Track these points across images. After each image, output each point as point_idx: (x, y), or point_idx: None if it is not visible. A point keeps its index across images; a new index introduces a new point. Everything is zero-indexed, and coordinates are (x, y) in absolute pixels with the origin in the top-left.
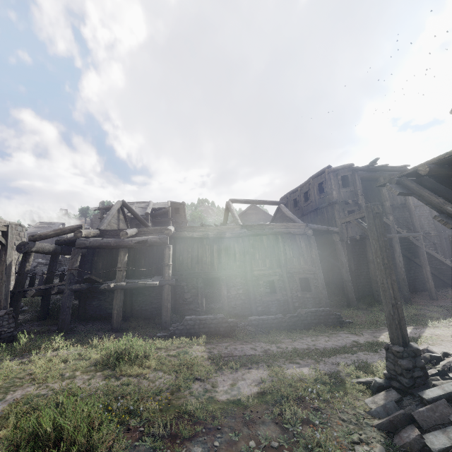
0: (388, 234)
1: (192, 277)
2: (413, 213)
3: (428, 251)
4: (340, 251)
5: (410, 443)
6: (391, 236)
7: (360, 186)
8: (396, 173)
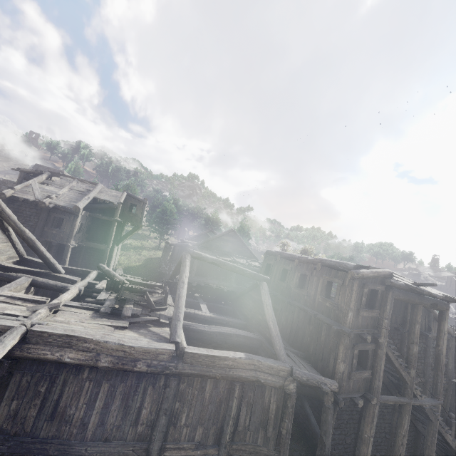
0: (400, 398)
1: (25, 451)
2: (441, 369)
3: (440, 430)
4: (327, 427)
5: None
6: (404, 403)
7: (390, 313)
8: (441, 303)
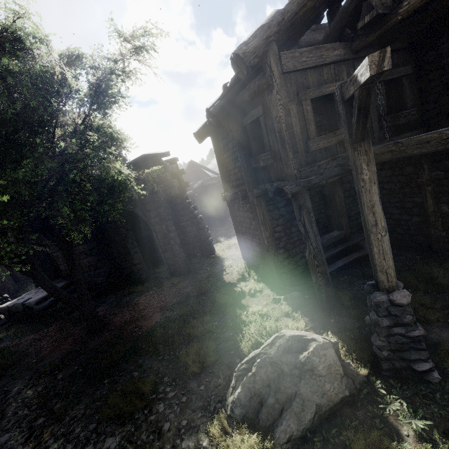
0: None
1: None
2: None
3: None
4: None
5: None
6: None
7: None
8: None
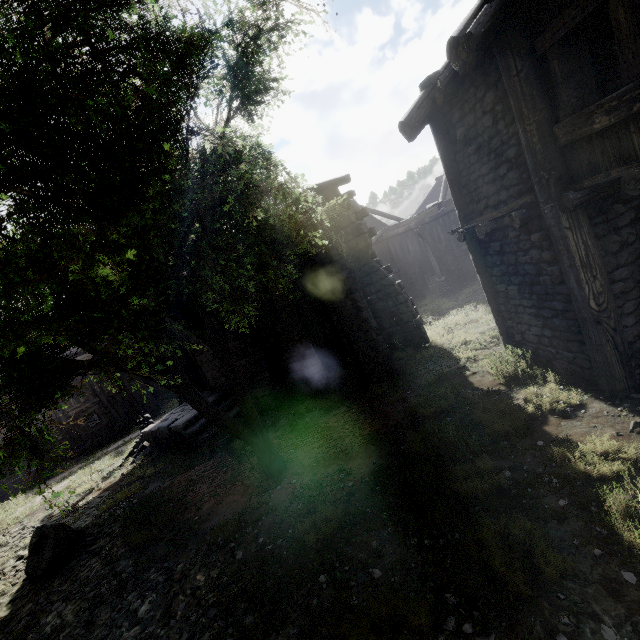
0: None
1: None
2: None
3: None
4: None
5: (131, 456)
6: None
7: None
8: None
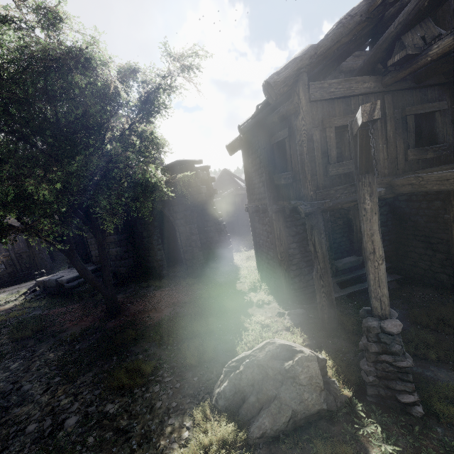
0: None
1: None
2: None
3: None
4: None
5: (24, 295)
6: None
7: None
8: None
